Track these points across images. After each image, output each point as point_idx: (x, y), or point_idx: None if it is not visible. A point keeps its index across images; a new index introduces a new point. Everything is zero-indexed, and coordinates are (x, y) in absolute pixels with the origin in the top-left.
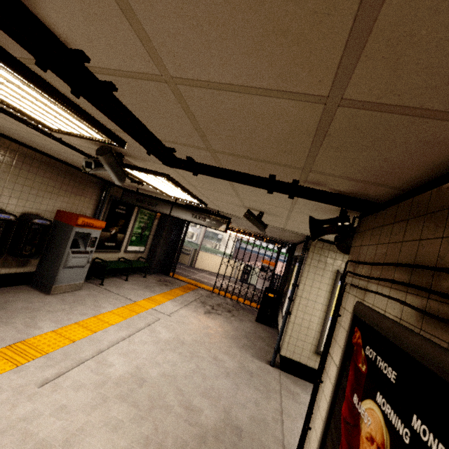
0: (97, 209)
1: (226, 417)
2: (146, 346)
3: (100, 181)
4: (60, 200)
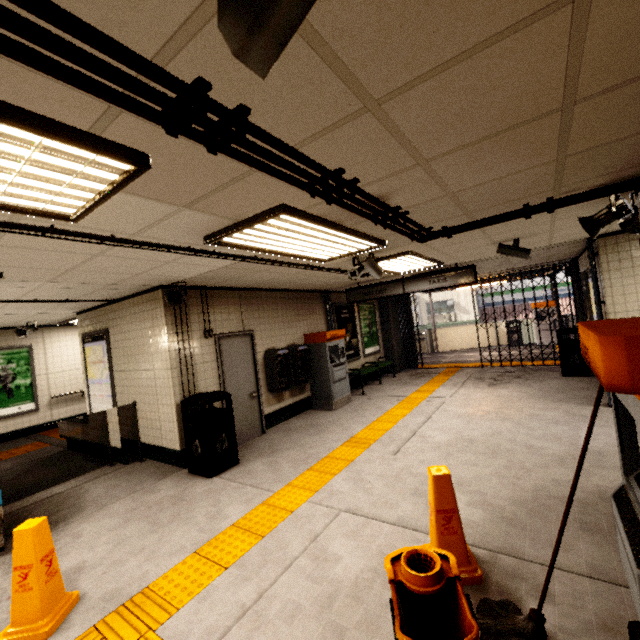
0: (328, 321)
1: (576, 447)
2: (450, 421)
3: (319, 294)
4: (302, 326)
